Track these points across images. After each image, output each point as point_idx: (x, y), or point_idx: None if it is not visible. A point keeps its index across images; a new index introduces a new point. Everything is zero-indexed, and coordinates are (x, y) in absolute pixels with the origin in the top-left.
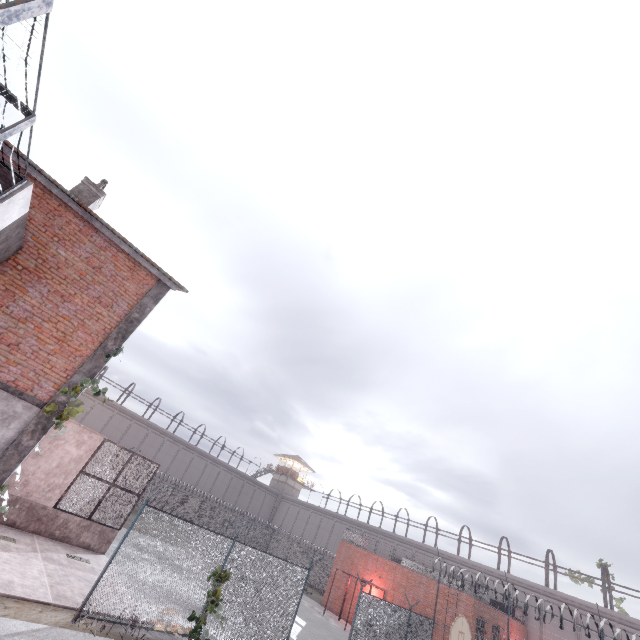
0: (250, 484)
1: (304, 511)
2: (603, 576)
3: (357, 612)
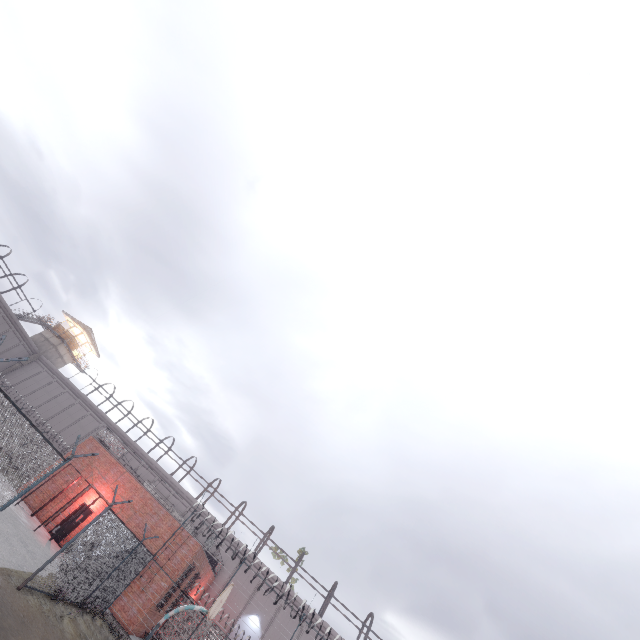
0: (6, 321)
1: (58, 386)
2: (299, 560)
3: (87, 529)
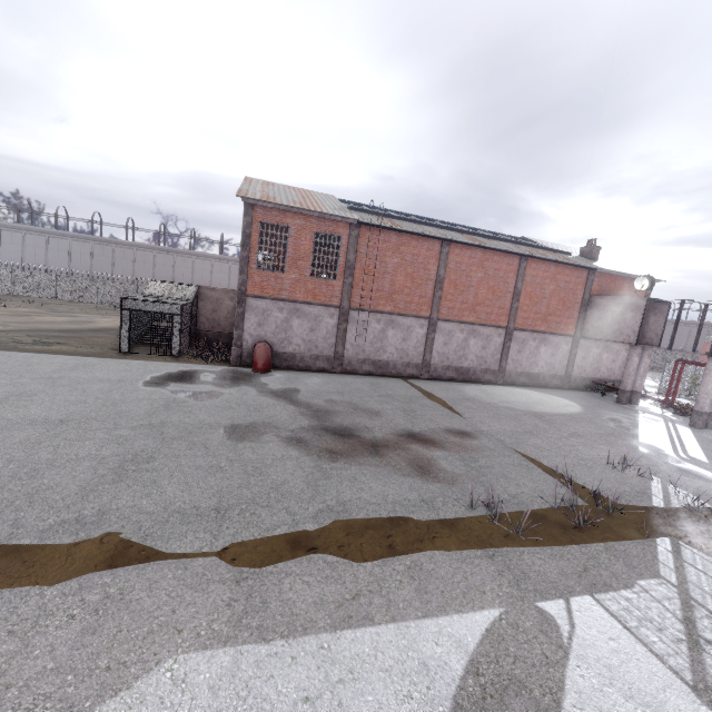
0: None
1: None
2: None
3: None
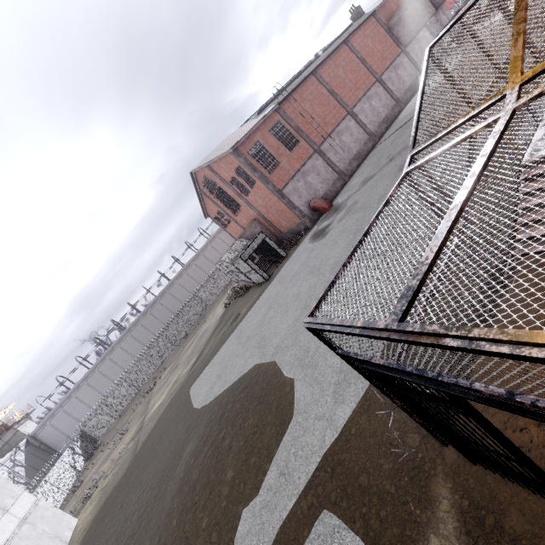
0: None
1: None
2: None
3: None
